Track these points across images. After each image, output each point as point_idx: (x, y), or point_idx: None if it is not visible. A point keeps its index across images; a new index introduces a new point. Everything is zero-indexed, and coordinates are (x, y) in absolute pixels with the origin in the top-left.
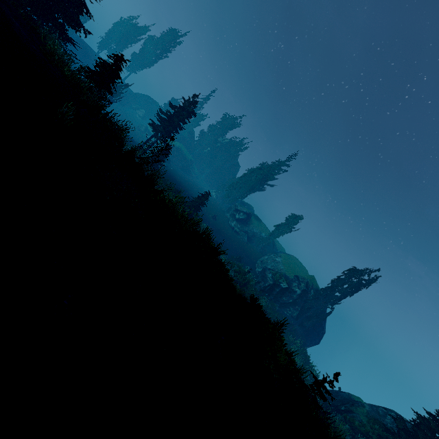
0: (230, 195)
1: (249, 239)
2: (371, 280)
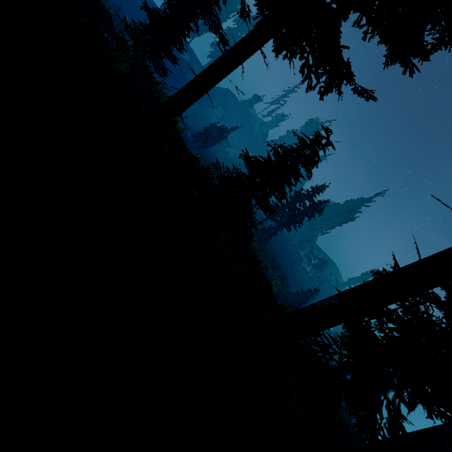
0: (307, 233)
1: (319, 283)
2: None
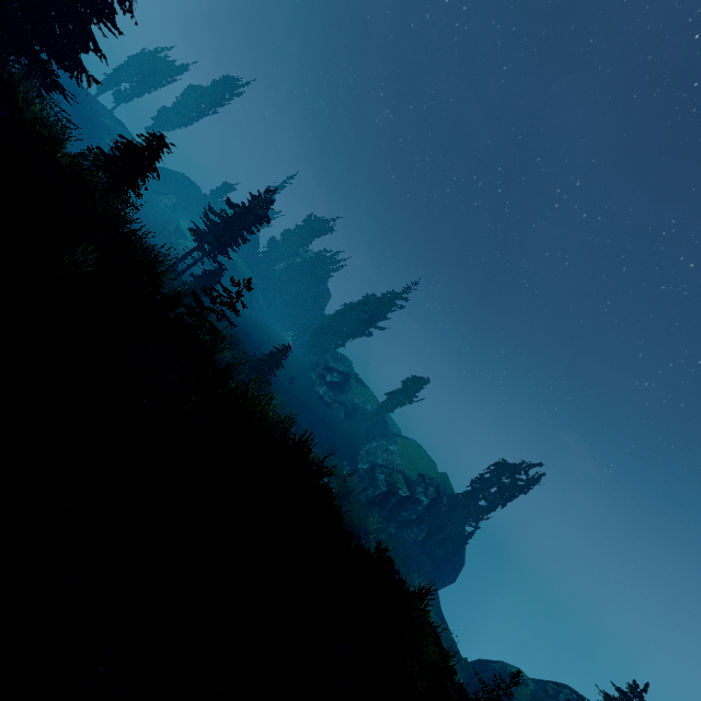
0: (317, 344)
1: (347, 415)
2: (528, 479)
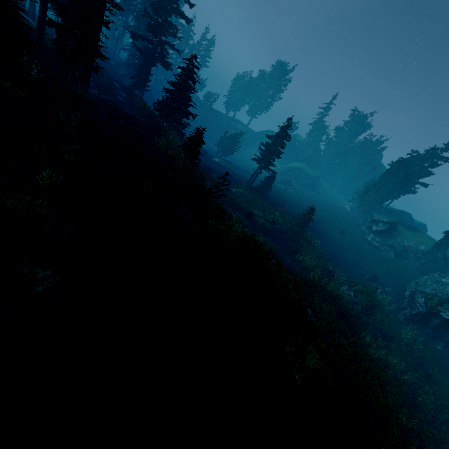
0: (363, 205)
1: (398, 255)
2: None
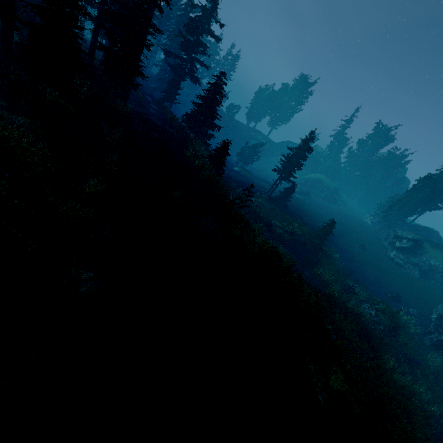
0: (385, 220)
1: (423, 274)
2: None
